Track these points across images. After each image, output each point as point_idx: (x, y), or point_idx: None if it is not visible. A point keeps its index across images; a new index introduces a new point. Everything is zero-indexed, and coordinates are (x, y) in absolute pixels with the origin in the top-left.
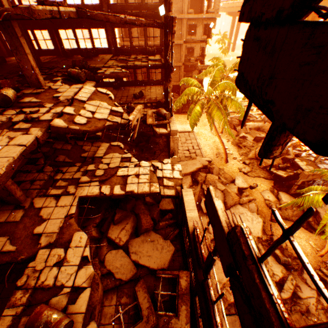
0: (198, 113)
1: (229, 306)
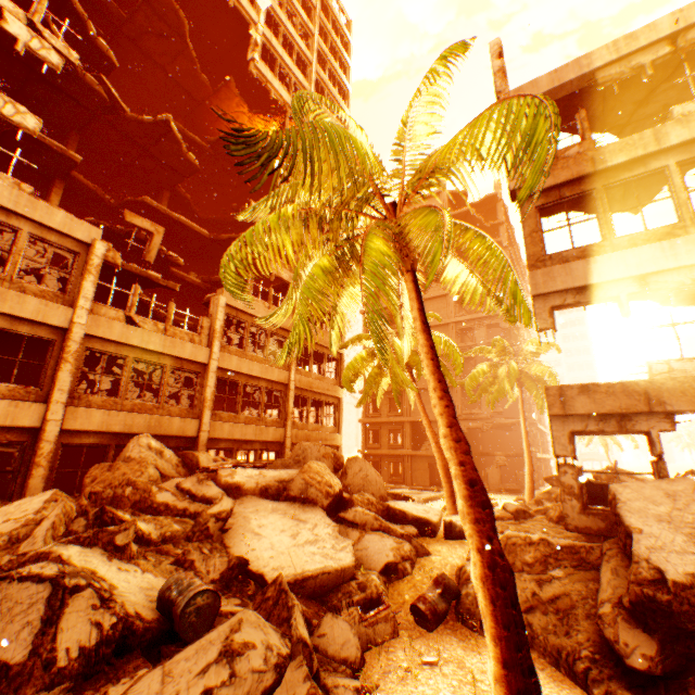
0: (360, 360)
1: None
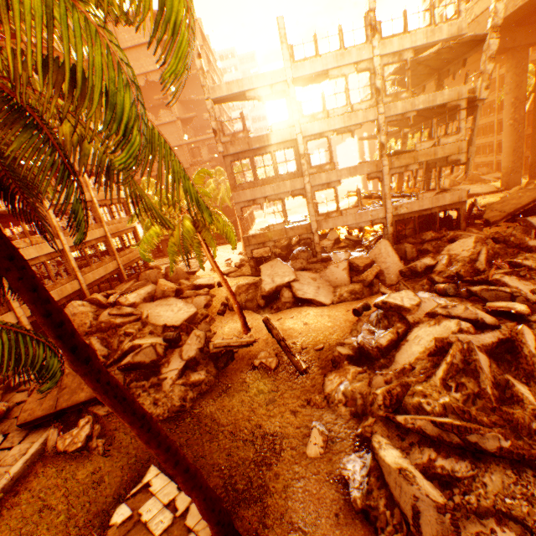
0: None
1: None
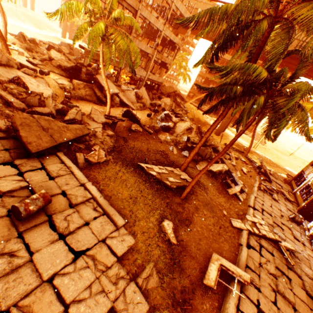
0: None
1: None
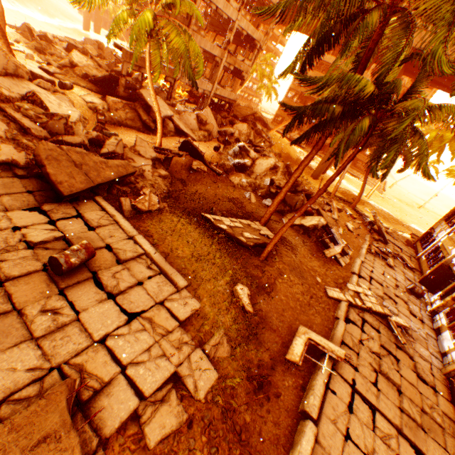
0: None
1: (1, 170)
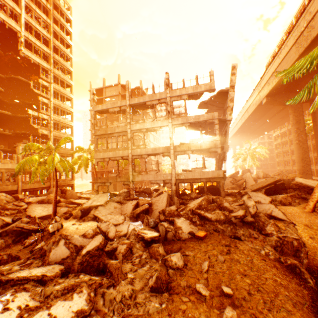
0: (75, 160)
1: None
